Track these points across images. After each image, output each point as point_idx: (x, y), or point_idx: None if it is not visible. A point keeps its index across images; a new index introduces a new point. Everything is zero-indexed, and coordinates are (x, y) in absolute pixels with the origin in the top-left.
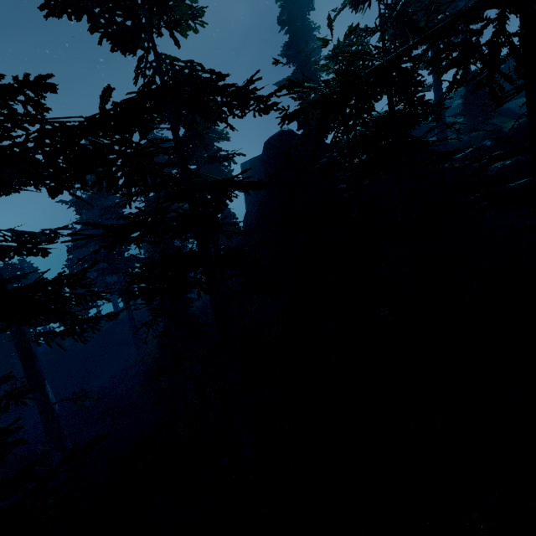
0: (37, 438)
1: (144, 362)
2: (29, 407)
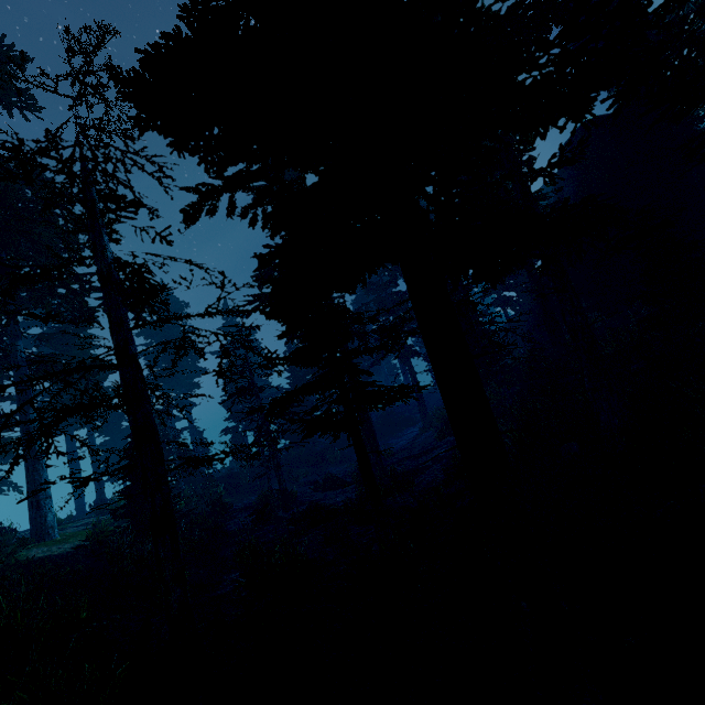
0: (342, 477)
1: (433, 426)
2: (329, 463)
